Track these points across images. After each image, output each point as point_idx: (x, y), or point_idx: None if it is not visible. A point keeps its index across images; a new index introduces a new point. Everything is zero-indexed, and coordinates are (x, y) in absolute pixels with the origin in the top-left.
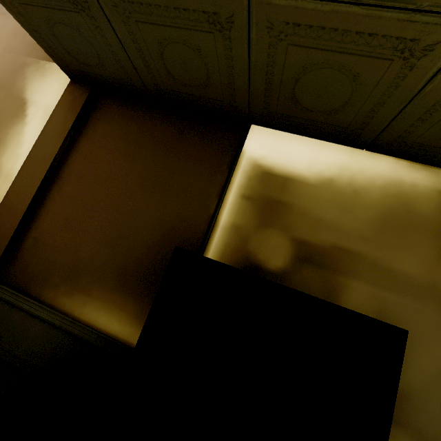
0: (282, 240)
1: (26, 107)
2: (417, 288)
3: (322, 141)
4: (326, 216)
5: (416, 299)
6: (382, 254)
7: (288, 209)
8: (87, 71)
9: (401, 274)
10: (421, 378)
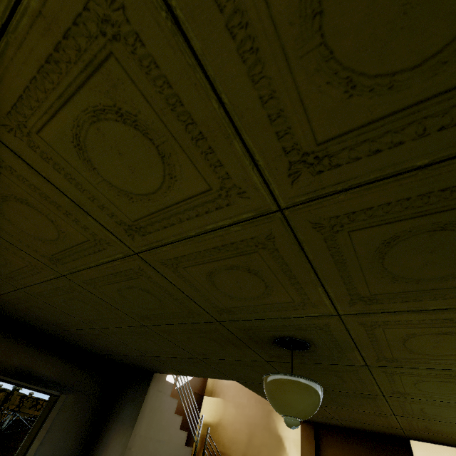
0: None
1: (283, 441)
2: None
3: (455, 448)
4: None
5: None
6: None
7: None
8: (314, 421)
9: None
10: None
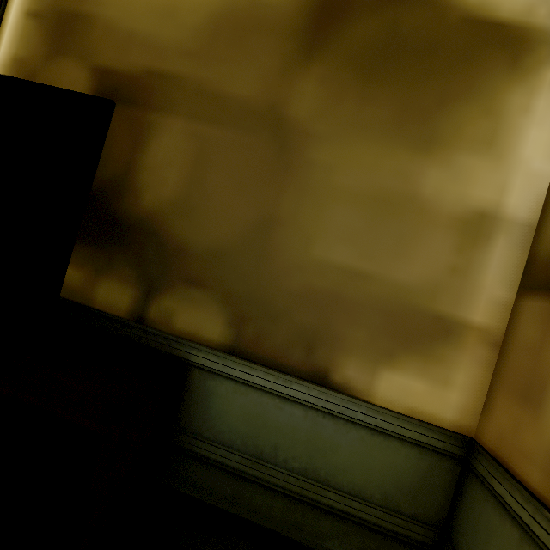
0: (80, 72)
1: None
2: (249, 115)
3: None
4: (139, 27)
5: (246, 131)
6: (210, 74)
7: (88, 25)
8: None
9: (231, 99)
10: (239, 231)
